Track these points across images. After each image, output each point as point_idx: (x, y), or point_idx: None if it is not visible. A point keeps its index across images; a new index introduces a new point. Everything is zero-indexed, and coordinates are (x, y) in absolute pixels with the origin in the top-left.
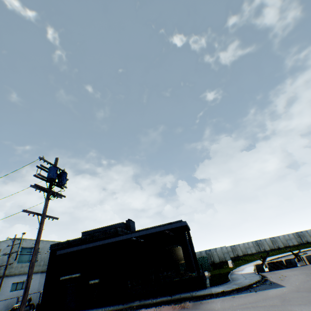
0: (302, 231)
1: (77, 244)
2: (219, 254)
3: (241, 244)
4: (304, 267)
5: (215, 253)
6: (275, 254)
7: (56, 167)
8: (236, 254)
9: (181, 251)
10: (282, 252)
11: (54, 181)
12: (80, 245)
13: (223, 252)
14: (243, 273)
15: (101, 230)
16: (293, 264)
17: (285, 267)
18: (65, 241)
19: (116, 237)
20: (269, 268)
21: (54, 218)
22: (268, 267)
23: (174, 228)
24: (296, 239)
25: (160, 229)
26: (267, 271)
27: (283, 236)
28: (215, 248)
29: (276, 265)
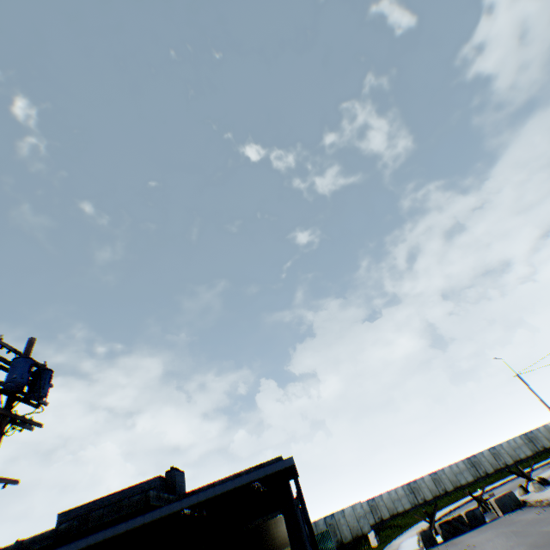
0: (477, 454)
1: (47, 547)
2: (351, 522)
3: (385, 493)
4: (498, 521)
5: (344, 520)
6: (443, 505)
7: (30, 359)
8: (379, 516)
9: (280, 527)
10: (454, 499)
11: (21, 389)
12: (53, 547)
13: (357, 517)
14: None
15: (107, 502)
16: (480, 518)
17: (467, 526)
18: (14, 544)
19: (147, 514)
20: (443, 534)
21: (9, 482)
22: (442, 533)
23: (269, 474)
24: (469, 471)
25: (243, 481)
26: (441, 543)
27: (449, 468)
28: (343, 509)
29: (453, 526)
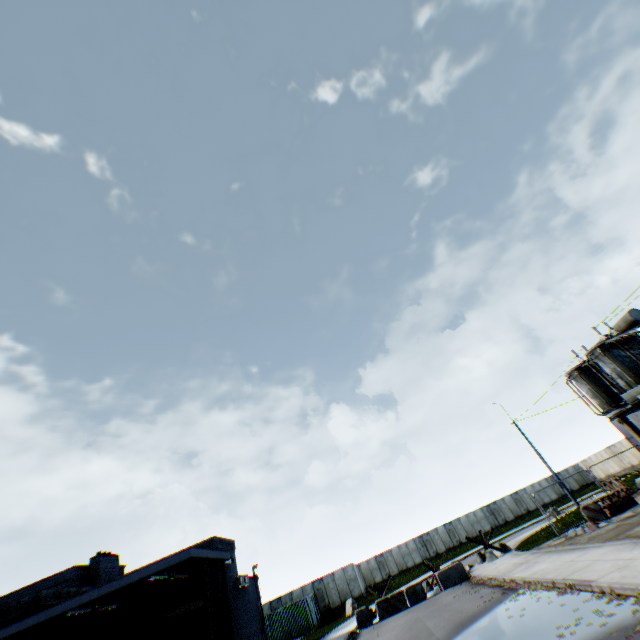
0: (497, 500)
1: None
2: (341, 585)
3: (395, 548)
4: (429, 600)
5: (333, 584)
6: (443, 562)
7: None
8: (387, 572)
9: None
10: (456, 554)
11: None
12: None
13: (347, 579)
14: (332, 638)
15: (18, 597)
16: (420, 594)
17: (406, 604)
18: None
19: (25, 620)
20: (380, 613)
21: None
22: (378, 612)
23: (174, 565)
24: (488, 519)
25: (133, 578)
26: (374, 623)
27: (466, 518)
28: (333, 572)
29: (391, 604)
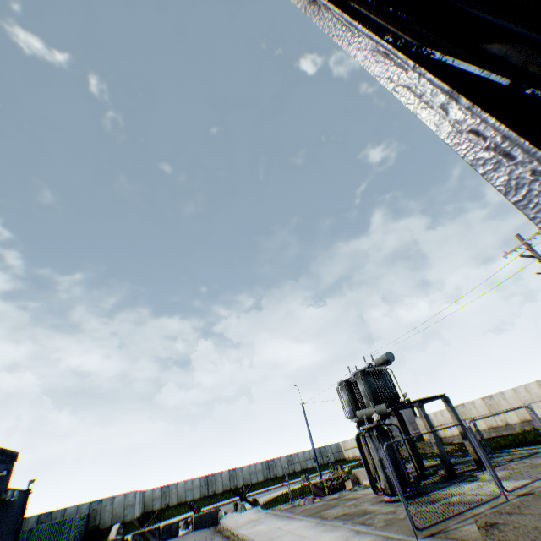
0: (276, 458)
1: None
2: (117, 509)
3: (181, 482)
4: (177, 539)
5: (110, 507)
6: (213, 502)
7: None
8: (167, 502)
9: None
10: (226, 497)
11: None
12: None
13: (125, 505)
14: None
15: None
16: (173, 531)
17: (157, 539)
18: None
19: None
20: None
21: None
22: None
23: None
24: (264, 472)
25: None
26: None
27: (248, 467)
28: (115, 496)
29: (145, 537)
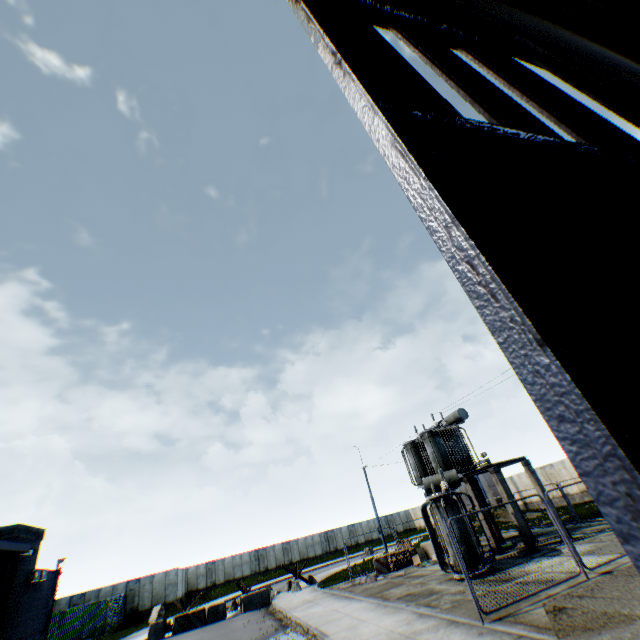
0: (336, 529)
1: None
2: (157, 589)
3: (229, 557)
4: (224, 622)
5: (150, 586)
6: (265, 579)
7: None
8: (213, 580)
9: None
10: (280, 574)
11: None
12: None
13: (166, 584)
14: None
15: None
16: (220, 614)
17: (203, 622)
18: None
19: None
20: (174, 628)
21: None
22: (173, 626)
23: None
24: (322, 545)
25: None
26: (165, 637)
27: (304, 539)
28: (154, 574)
29: (189, 620)
